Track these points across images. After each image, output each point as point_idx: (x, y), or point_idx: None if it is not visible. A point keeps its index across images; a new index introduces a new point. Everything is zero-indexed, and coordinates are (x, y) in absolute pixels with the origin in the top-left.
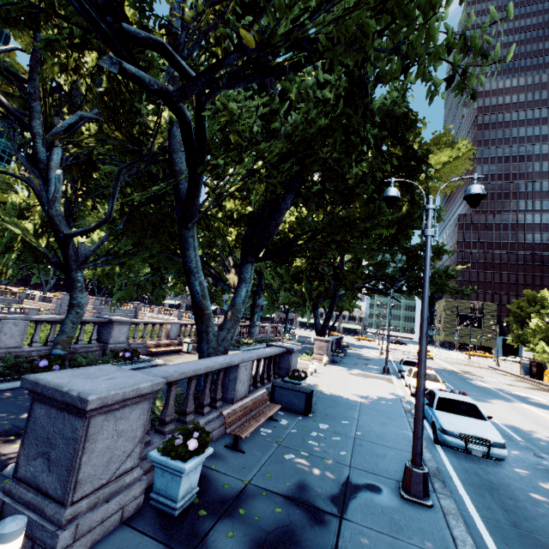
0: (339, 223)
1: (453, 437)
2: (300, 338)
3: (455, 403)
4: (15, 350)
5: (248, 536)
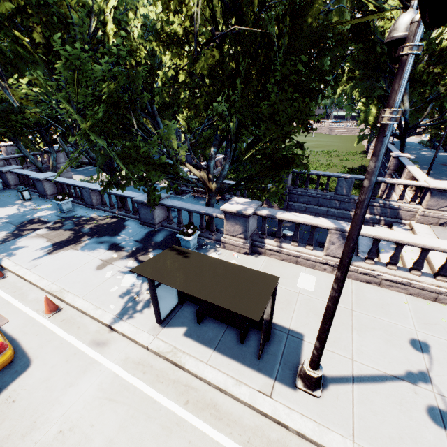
0: None
1: None
2: None
3: None
4: None
5: None
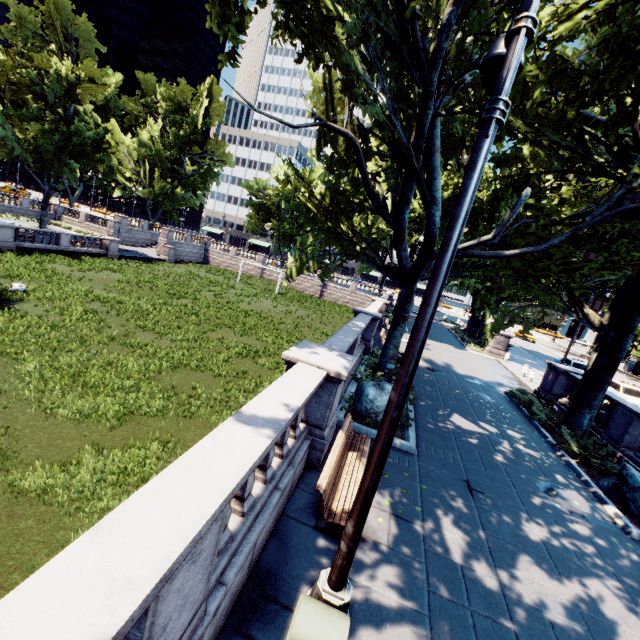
0: None
1: None
2: None
3: None
4: None
5: None
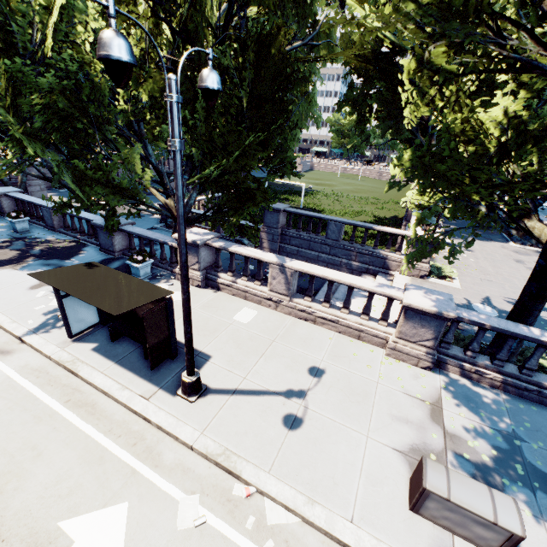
0: None
1: None
2: None
3: None
4: None
5: None
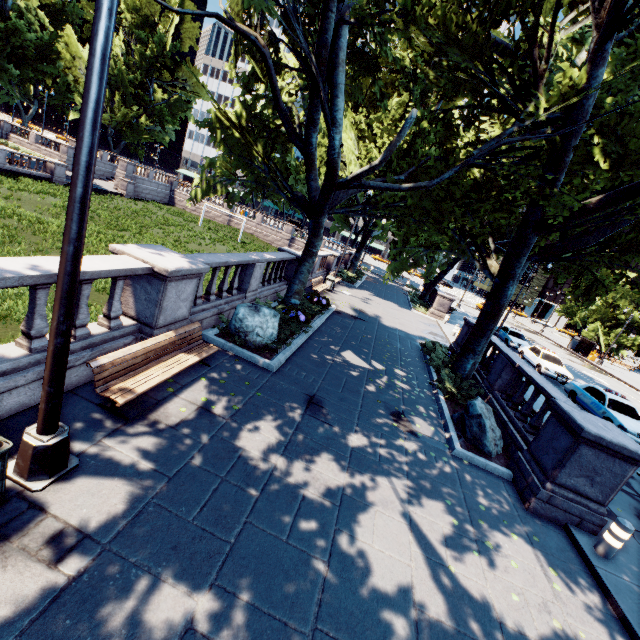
0: (634, 240)
1: (631, 434)
2: (368, 267)
3: (622, 406)
4: (254, 293)
5: (626, 511)
